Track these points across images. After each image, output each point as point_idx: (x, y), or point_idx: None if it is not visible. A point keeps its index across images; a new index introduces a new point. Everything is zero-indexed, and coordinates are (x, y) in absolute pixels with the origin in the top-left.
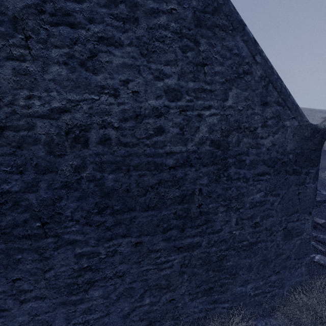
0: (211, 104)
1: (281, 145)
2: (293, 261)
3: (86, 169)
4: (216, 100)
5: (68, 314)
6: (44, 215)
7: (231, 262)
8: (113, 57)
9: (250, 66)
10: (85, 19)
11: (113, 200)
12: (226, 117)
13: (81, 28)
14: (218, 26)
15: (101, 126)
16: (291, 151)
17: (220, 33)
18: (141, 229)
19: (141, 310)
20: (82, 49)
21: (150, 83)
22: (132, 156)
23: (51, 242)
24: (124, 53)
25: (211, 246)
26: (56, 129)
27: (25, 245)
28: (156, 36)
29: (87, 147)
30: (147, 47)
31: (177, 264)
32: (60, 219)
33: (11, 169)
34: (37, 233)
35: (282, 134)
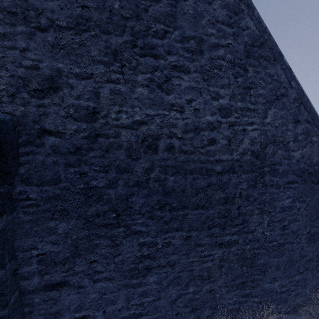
0: (254, 120)
1: (309, 157)
2: (315, 263)
3: (153, 171)
4: (257, 117)
5: (128, 295)
6: (119, 208)
7: (261, 259)
8: (182, 81)
9: (286, 90)
10: (164, 51)
11: (171, 199)
12: (265, 132)
13: (161, 58)
14: (263, 57)
15: (168, 136)
16: (316, 163)
17: (264, 62)
18: (191, 225)
19: (186, 297)
20: (160, 75)
21: (207, 102)
22: (189, 162)
23: (122, 231)
24: (190, 78)
25: (246, 244)
26: (135, 138)
27: (102, 232)
28: (215, 65)
29: (156, 153)
30: (208, 74)
31: (217, 258)
32: (130, 212)
33: (99, 168)
34: (112, 222)
35: (310, 148)
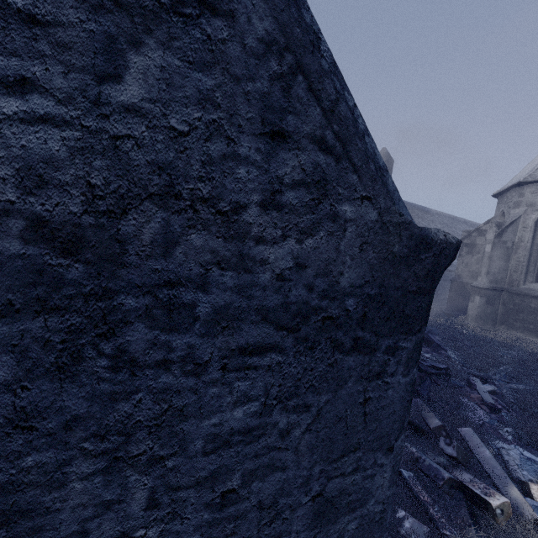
0: (33, 73)
1: (325, 270)
2: None
3: None
4: (60, 65)
5: None
6: None
7: None
8: None
9: None
10: None
11: None
12: (113, 145)
13: None
14: None
15: None
16: (352, 289)
17: None
18: None
19: None
20: None
21: None
22: None
23: None
24: None
25: None
26: None
27: None
28: None
29: None
30: None
31: None
32: None
33: None
34: None
35: (329, 238)
